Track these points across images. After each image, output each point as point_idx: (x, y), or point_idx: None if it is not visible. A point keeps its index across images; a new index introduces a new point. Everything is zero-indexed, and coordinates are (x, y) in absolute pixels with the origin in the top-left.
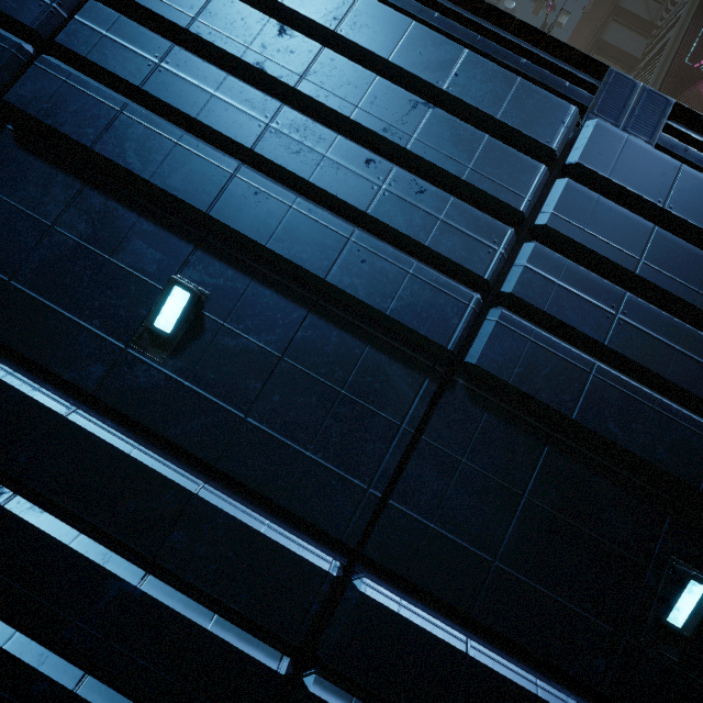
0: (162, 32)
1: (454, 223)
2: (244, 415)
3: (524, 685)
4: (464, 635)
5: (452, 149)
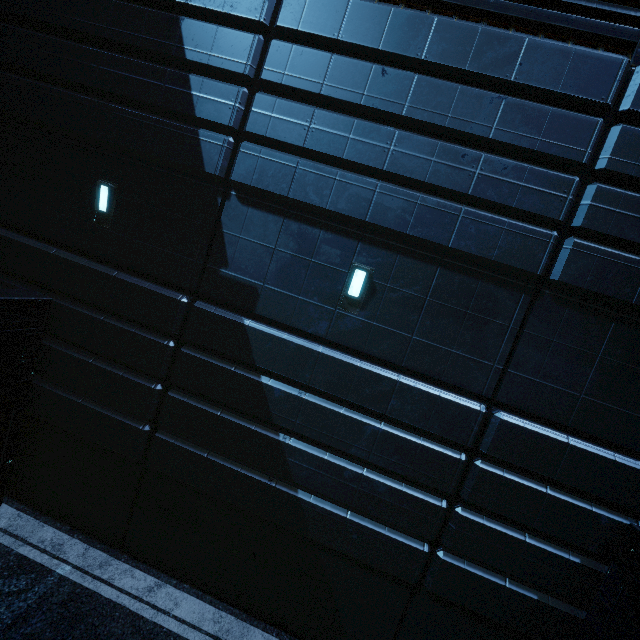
0: (301, 99)
1: (532, 186)
2: (411, 336)
3: (606, 456)
4: (565, 435)
5: (524, 129)
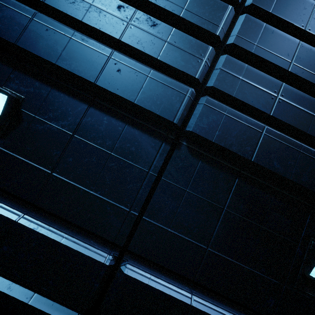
0: None
1: (175, 44)
2: (50, 171)
3: None
4: (189, 293)
5: None
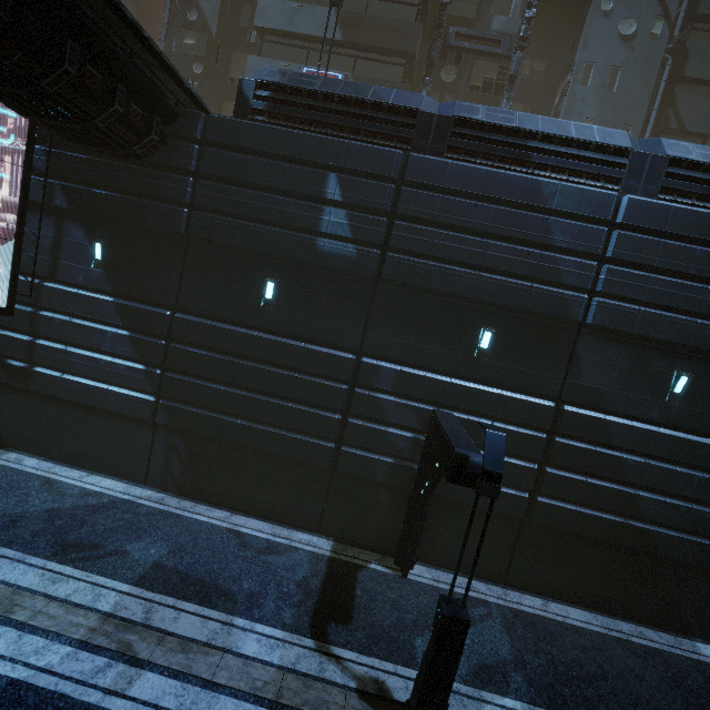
0: (635, 267)
1: None
2: None
3: None
4: None
5: None
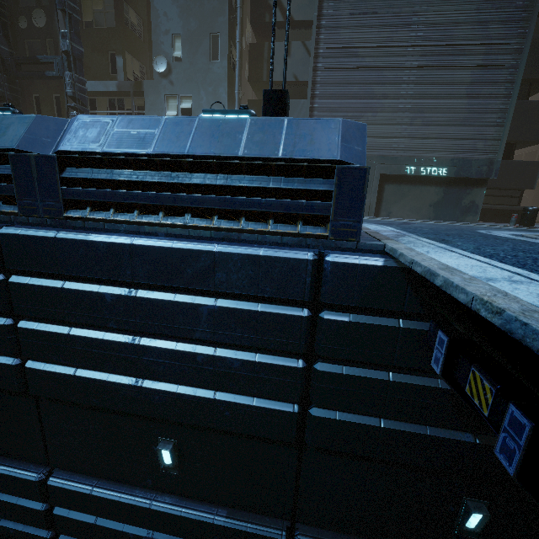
0: None
1: None
2: None
3: (114, 499)
4: (92, 486)
5: None
